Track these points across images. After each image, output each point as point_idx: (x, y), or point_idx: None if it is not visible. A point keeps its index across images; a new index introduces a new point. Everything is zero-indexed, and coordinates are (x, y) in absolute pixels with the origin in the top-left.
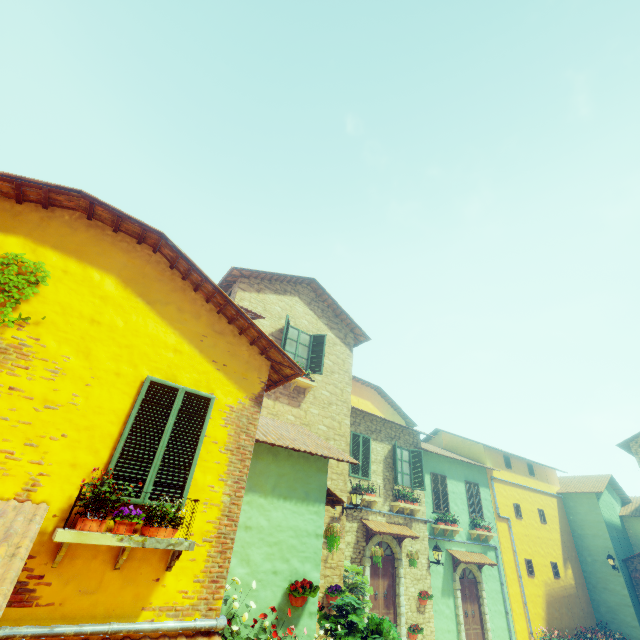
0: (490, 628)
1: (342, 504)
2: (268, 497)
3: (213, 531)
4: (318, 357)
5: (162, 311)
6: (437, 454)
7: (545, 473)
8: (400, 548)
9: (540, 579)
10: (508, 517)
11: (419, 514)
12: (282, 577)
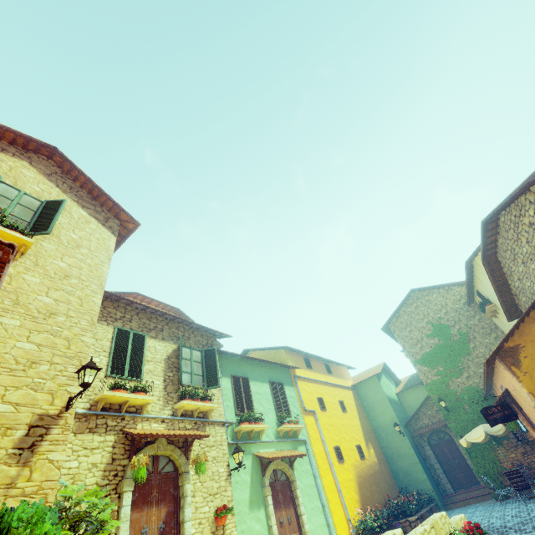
0: (309, 530)
1: None
2: None
3: None
4: (47, 219)
5: None
6: (236, 355)
7: (340, 371)
8: (187, 458)
9: (349, 463)
10: (314, 410)
11: (215, 416)
12: None
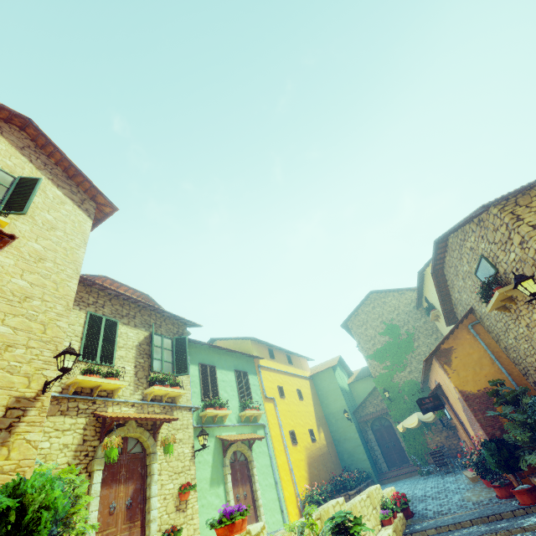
0: (262, 503)
1: None
2: None
3: None
4: (22, 198)
5: None
6: (205, 344)
7: (300, 362)
8: (155, 440)
9: (302, 445)
10: (274, 397)
11: (183, 402)
12: None
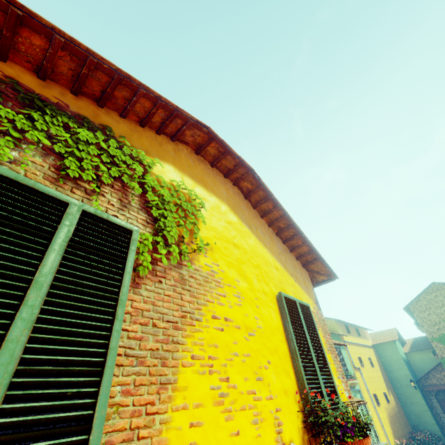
0: None
1: None
2: None
3: None
4: None
5: (256, 234)
6: None
7: (364, 333)
8: None
9: (382, 406)
10: (359, 367)
11: None
12: None
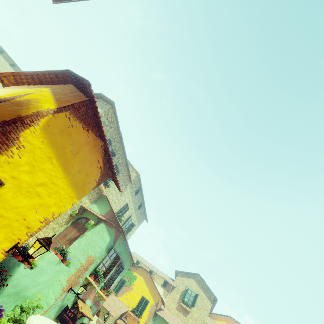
0: None
1: None
2: None
3: (144, 323)
4: (194, 301)
5: (147, 284)
6: None
7: None
8: None
9: None
10: None
11: None
12: None
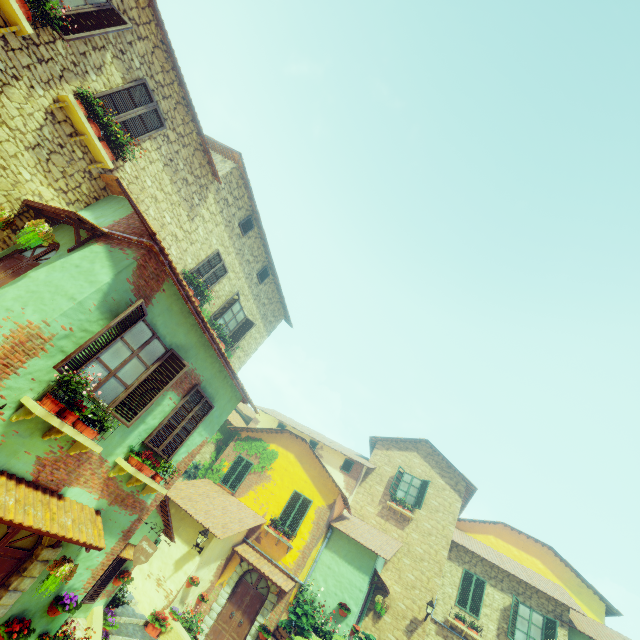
0: None
1: (384, 585)
2: (341, 559)
3: (302, 549)
4: (421, 497)
5: (304, 466)
6: None
7: None
8: None
9: None
10: None
11: None
12: (338, 598)
